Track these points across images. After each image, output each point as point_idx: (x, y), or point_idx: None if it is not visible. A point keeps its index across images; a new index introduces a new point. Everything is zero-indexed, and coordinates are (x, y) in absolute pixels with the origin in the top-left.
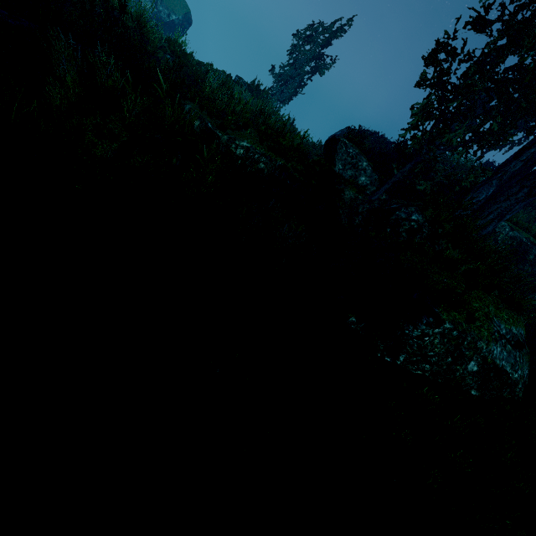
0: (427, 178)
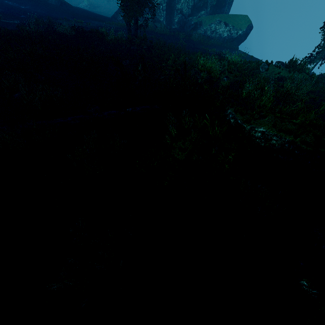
0: None
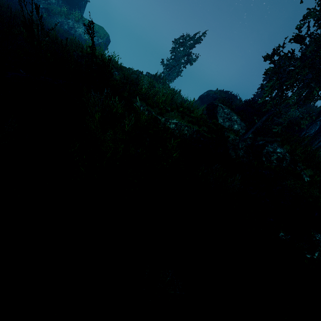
0: (277, 124)
